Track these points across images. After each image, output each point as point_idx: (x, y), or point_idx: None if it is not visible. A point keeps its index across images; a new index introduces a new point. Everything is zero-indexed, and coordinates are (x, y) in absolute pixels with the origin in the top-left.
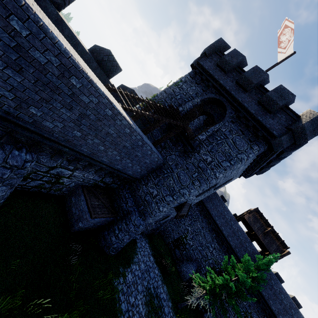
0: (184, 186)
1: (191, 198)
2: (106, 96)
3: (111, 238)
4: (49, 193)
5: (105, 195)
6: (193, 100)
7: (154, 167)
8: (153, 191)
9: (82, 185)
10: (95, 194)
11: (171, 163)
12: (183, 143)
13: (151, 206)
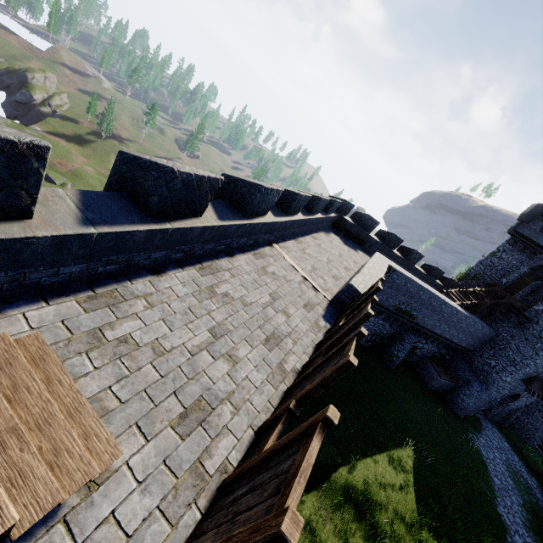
0: (526, 356)
1: (542, 372)
2: (454, 307)
3: (456, 400)
4: (406, 360)
5: (441, 364)
6: (517, 270)
7: (487, 339)
8: (490, 361)
9: (425, 355)
10: (435, 362)
11: (505, 334)
12: (515, 314)
13: (491, 376)
